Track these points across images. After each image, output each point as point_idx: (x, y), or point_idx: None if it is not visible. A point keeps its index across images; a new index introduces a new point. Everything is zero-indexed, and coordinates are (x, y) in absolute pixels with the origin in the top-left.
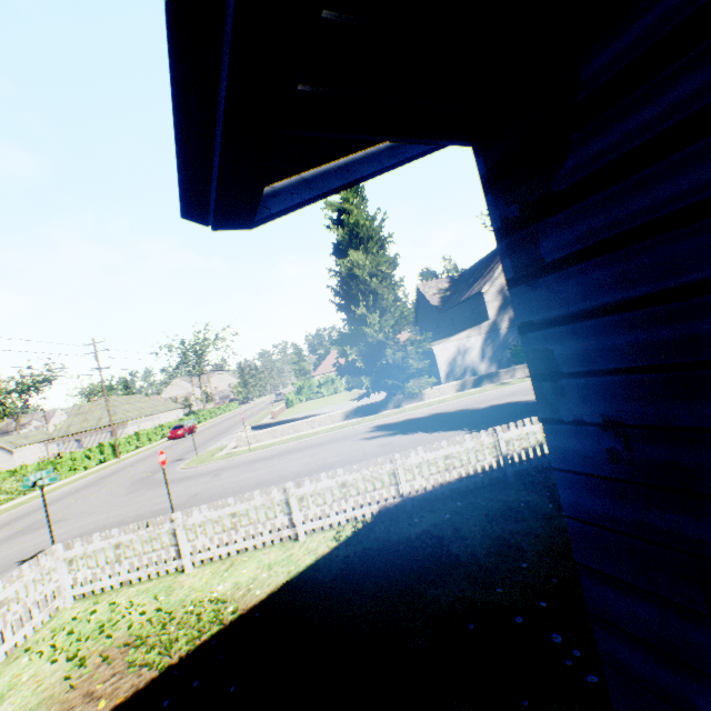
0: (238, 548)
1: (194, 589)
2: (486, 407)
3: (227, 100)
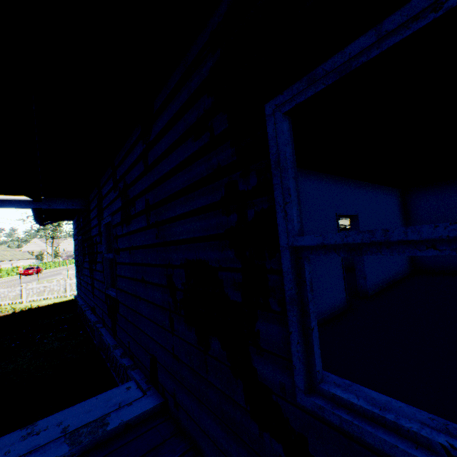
0: (44, 297)
1: (26, 305)
2: None
3: (39, 224)
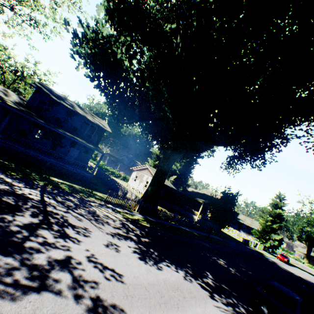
0: None
1: None
2: (313, 276)
3: None
